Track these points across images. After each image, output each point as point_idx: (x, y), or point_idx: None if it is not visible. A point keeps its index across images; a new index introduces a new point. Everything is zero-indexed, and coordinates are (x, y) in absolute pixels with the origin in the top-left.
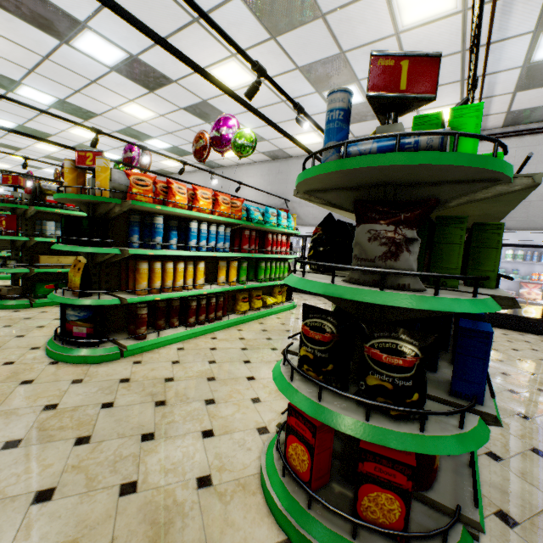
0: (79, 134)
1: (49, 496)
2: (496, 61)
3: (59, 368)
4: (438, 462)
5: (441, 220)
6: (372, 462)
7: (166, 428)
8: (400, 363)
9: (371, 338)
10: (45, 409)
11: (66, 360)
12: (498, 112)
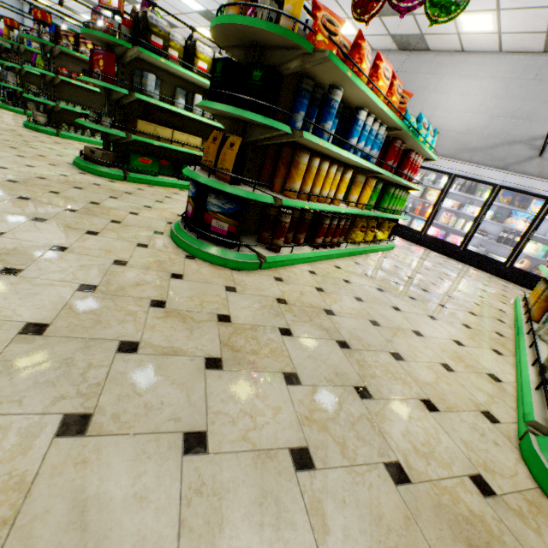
0: None
1: (309, 462)
2: None
3: (200, 266)
4: None
5: None
6: None
7: (375, 384)
8: None
9: None
10: (219, 320)
11: (203, 257)
12: None
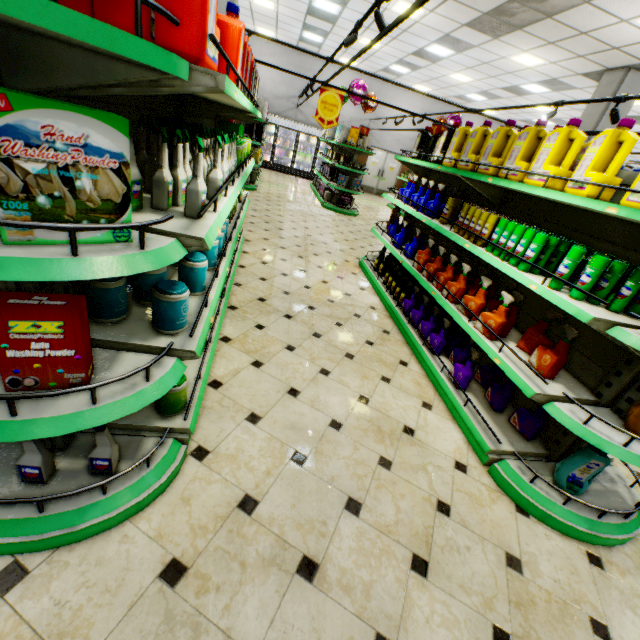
0: (455, 75)
1: None
2: None
3: None
4: None
5: None
6: None
7: None
8: None
9: None
10: None
11: None
12: None
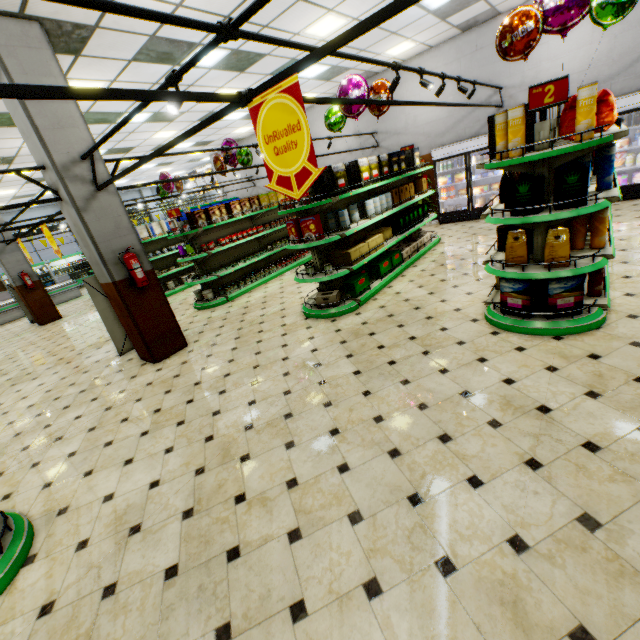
0: None
1: None
2: None
3: (579, 340)
4: None
5: None
6: None
7: None
8: None
9: None
10: None
11: (568, 332)
12: None
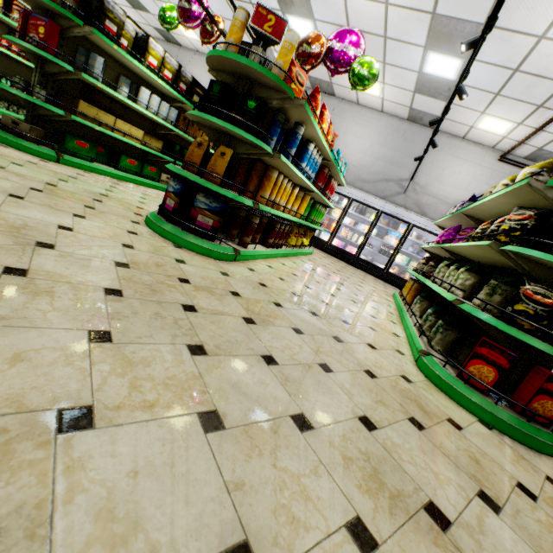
0: None
1: (329, 369)
2: None
3: (191, 255)
4: None
5: None
6: None
7: (341, 335)
8: None
9: None
10: (233, 294)
11: (190, 247)
12: (534, 145)
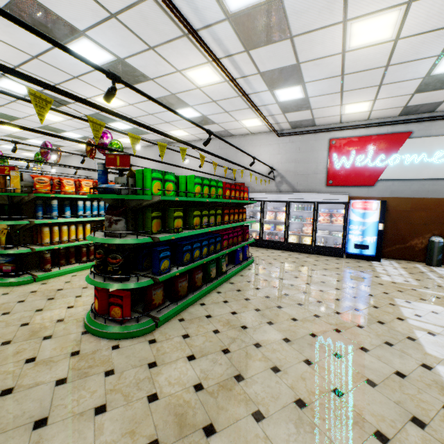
0: (7, 128)
1: None
2: (261, 100)
3: None
4: (157, 302)
5: (145, 209)
6: (113, 298)
7: (50, 307)
8: (115, 262)
9: (109, 254)
10: None
11: None
12: (283, 122)
